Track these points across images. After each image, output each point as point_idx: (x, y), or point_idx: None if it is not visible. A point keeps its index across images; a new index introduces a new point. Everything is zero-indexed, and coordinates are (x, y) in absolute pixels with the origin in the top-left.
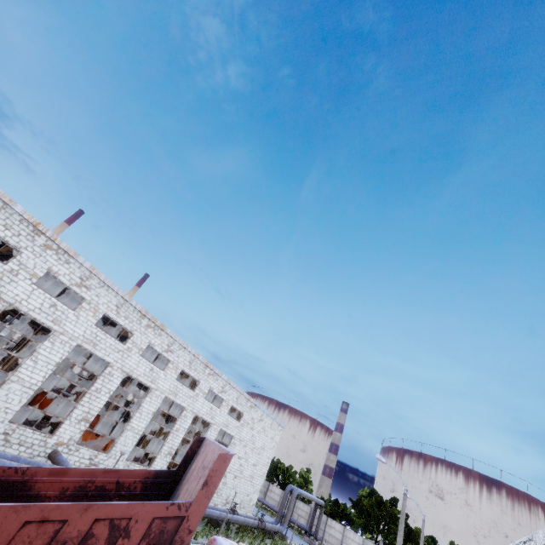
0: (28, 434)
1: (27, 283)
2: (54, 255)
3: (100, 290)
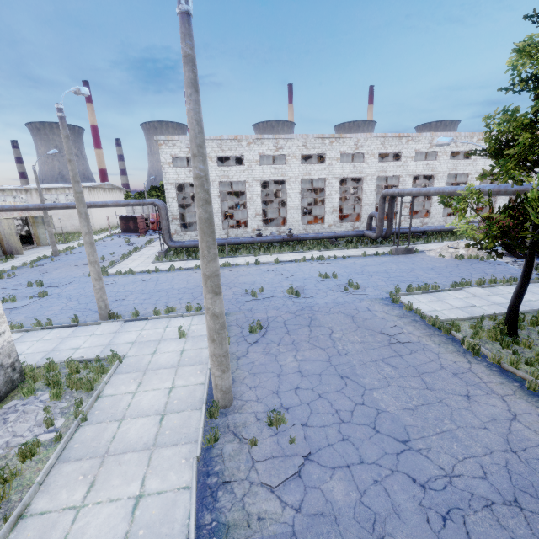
0: (452, 219)
1: (412, 163)
2: (412, 143)
3: None
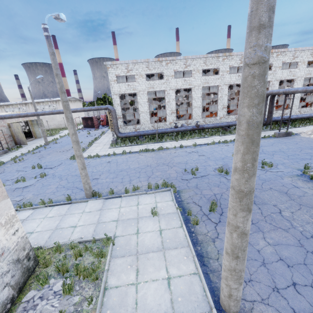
0: (304, 109)
1: (279, 71)
2: (280, 56)
3: (301, 54)
